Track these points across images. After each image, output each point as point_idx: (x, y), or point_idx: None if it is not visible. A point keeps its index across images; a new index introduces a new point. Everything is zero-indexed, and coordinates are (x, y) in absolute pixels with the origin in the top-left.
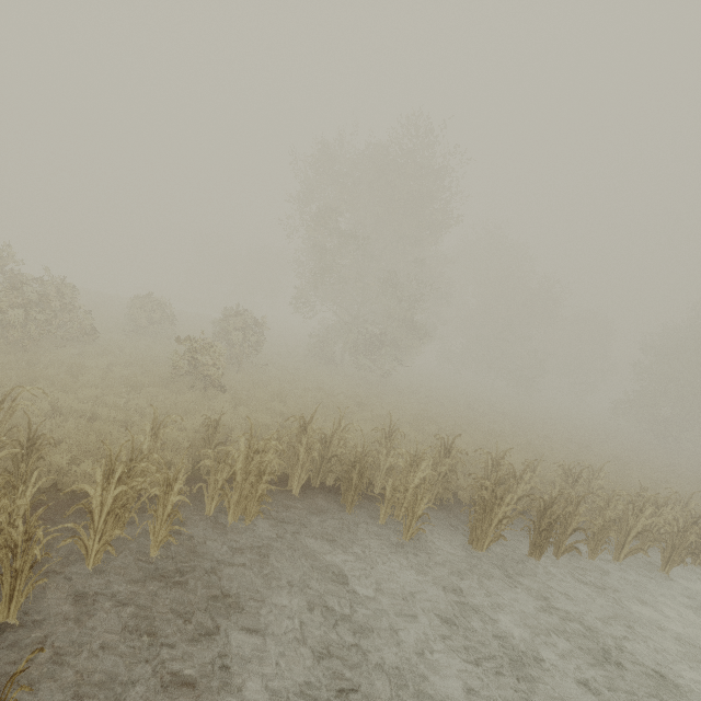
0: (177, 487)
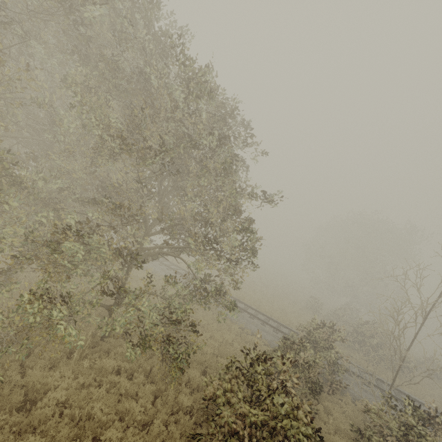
0: None
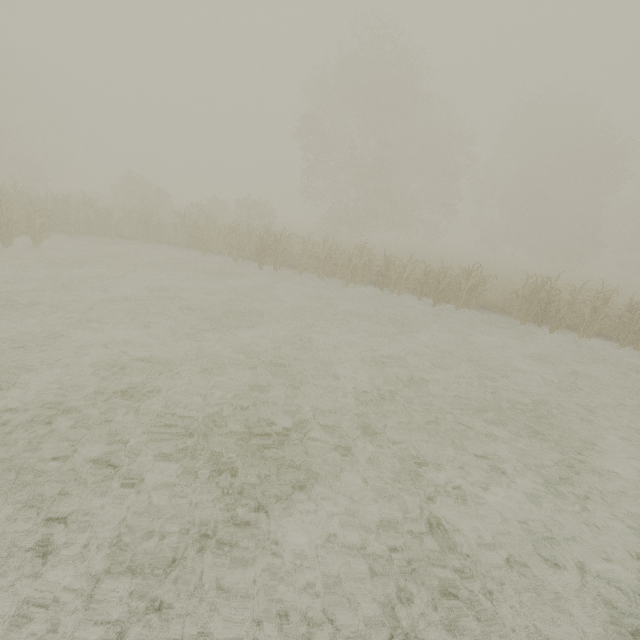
0: (115, 219)
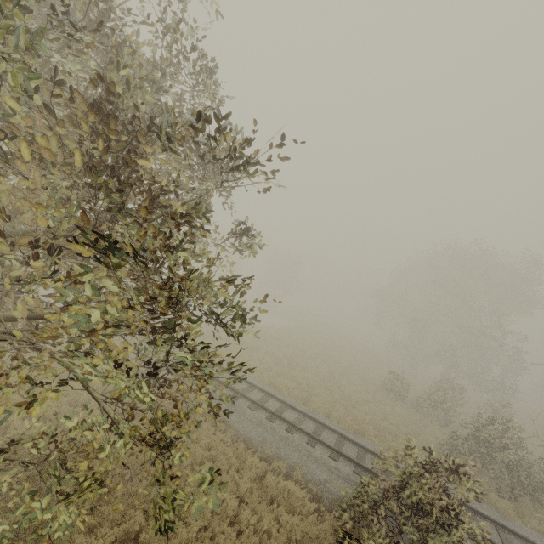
0: None
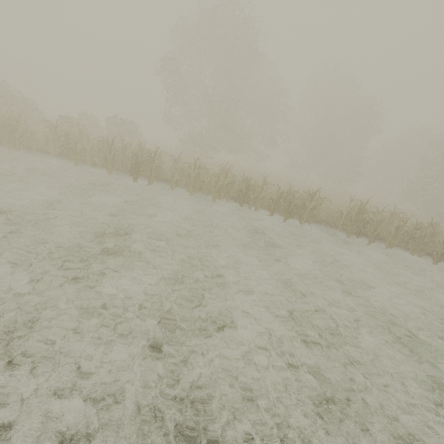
0: None
